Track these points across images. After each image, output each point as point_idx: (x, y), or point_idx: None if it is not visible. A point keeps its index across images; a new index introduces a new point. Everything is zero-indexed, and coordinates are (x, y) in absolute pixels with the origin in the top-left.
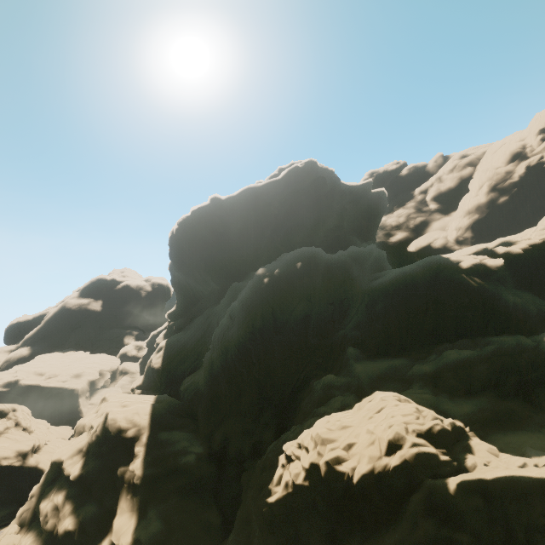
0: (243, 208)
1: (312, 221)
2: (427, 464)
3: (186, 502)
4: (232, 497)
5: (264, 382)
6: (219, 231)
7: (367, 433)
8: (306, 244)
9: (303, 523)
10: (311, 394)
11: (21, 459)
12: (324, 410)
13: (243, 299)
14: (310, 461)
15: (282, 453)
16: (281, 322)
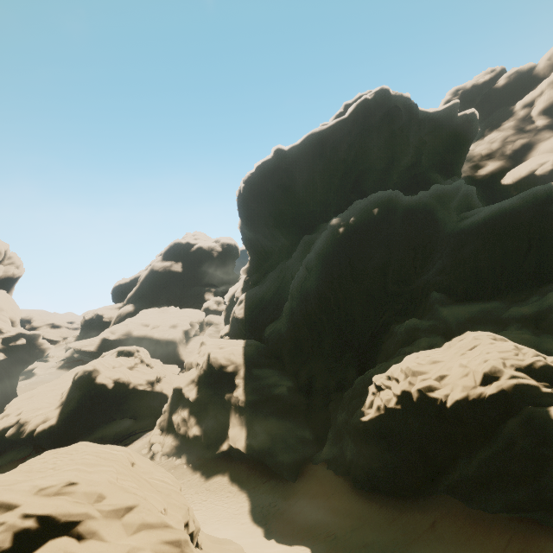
0: (307, 156)
1: (384, 162)
2: (526, 394)
3: (284, 422)
4: (321, 421)
5: (344, 327)
6: (284, 184)
7: (460, 366)
8: (378, 189)
9: (395, 438)
10: (392, 337)
11: (151, 386)
12: (409, 349)
13: (318, 250)
14: (401, 389)
15: (370, 385)
16: (358, 270)
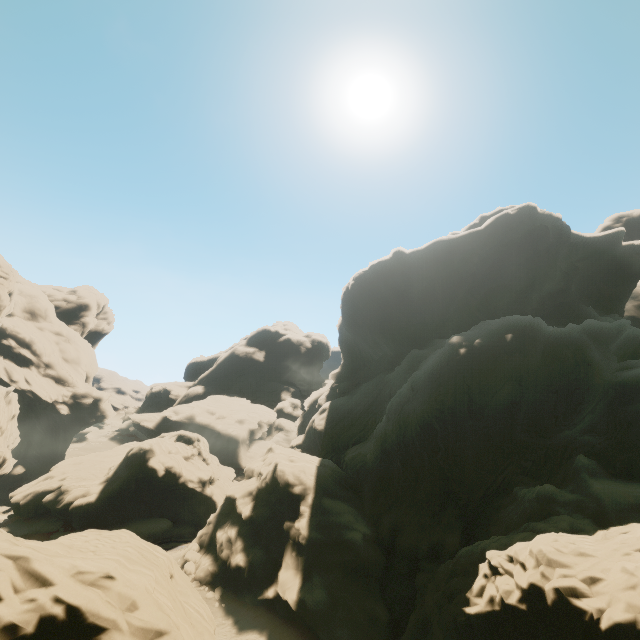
0: (430, 263)
1: (522, 283)
2: None
3: (351, 582)
4: (401, 597)
5: (450, 473)
6: (399, 288)
7: (622, 571)
8: (511, 312)
9: None
10: (516, 504)
11: (201, 486)
12: (542, 526)
13: (430, 369)
14: (529, 580)
15: (481, 562)
16: (478, 404)
